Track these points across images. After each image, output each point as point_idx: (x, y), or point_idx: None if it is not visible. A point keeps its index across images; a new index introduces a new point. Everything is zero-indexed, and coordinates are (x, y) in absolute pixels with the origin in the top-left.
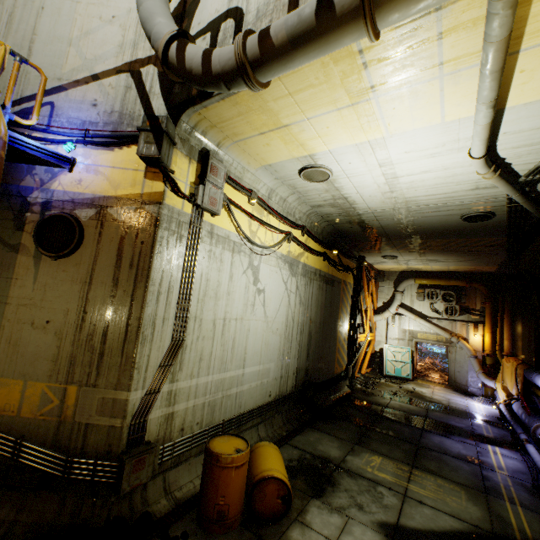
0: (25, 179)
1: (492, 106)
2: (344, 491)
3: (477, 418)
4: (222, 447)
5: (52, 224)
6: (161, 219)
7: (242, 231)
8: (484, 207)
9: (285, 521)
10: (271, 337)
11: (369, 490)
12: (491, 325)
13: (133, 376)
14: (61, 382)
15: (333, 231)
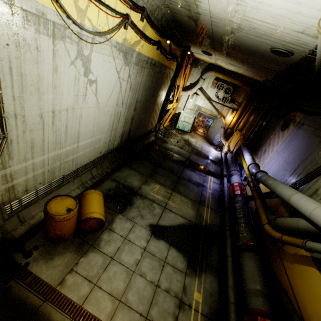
0: None
1: None
2: (136, 208)
3: (210, 160)
4: (57, 208)
5: None
6: None
7: (63, 9)
8: (292, 47)
9: (101, 229)
10: (102, 118)
11: (149, 206)
12: (240, 113)
13: None
14: None
15: (172, 19)
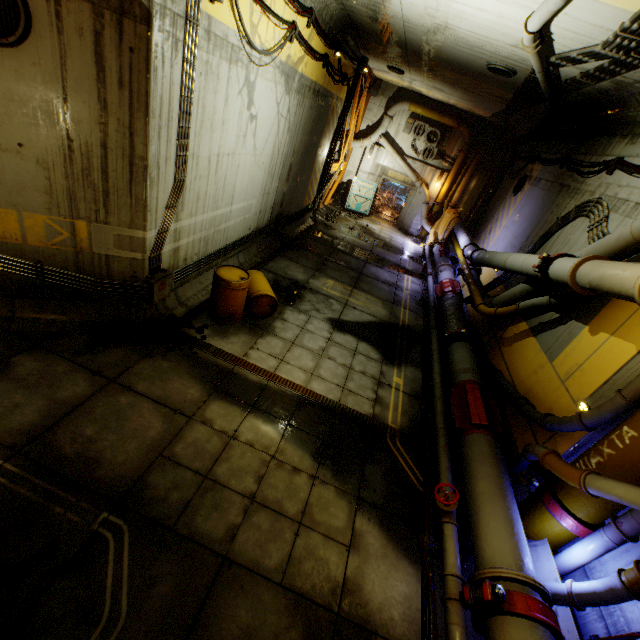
0: None
1: (566, 0)
2: (308, 302)
3: (406, 255)
4: (229, 276)
5: None
6: (154, 13)
7: (244, 29)
8: (512, 64)
9: (271, 318)
10: (257, 173)
11: (324, 302)
12: (454, 176)
13: (147, 218)
14: (65, 217)
15: (345, 20)
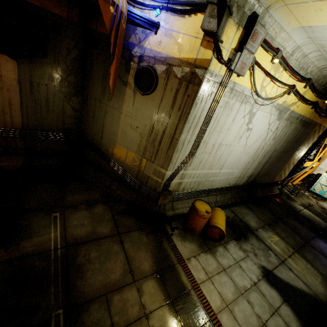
0: (131, 37)
1: None
2: (250, 244)
3: None
4: (200, 207)
5: (143, 72)
6: (203, 81)
7: (255, 88)
8: None
9: (217, 242)
10: (243, 157)
11: (264, 250)
12: None
13: (169, 165)
14: (140, 156)
15: None
